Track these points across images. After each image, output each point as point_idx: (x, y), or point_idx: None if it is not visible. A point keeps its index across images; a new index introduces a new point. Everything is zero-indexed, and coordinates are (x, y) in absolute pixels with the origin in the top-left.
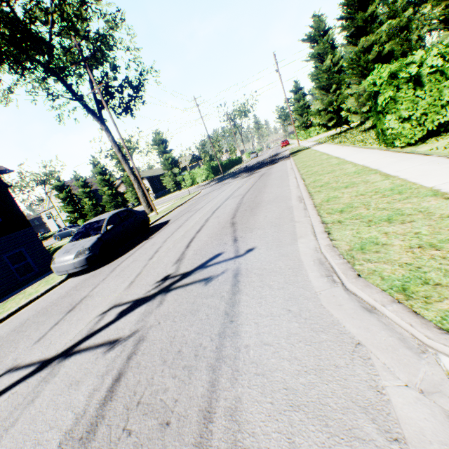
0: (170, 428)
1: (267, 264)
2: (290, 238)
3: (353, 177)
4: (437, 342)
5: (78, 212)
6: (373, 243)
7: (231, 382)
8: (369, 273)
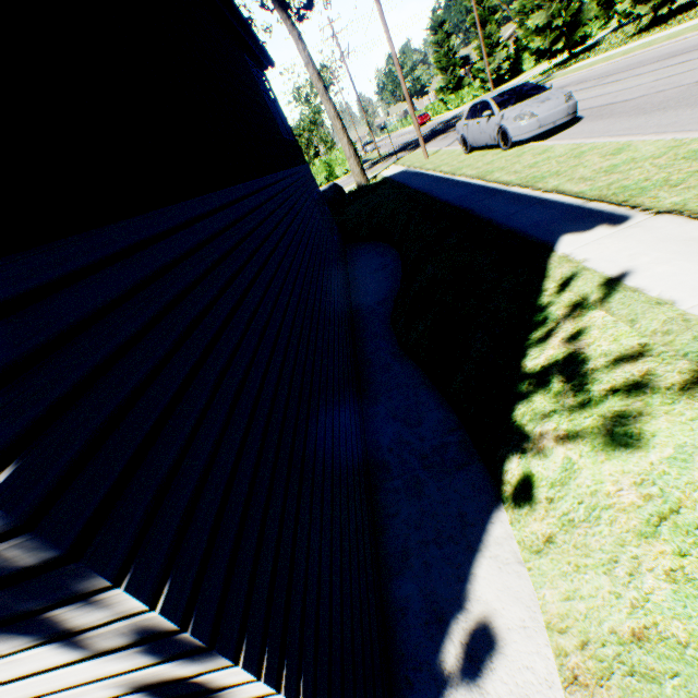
0: None
1: None
2: None
3: None
4: None
5: None
6: None
7: None
8: None
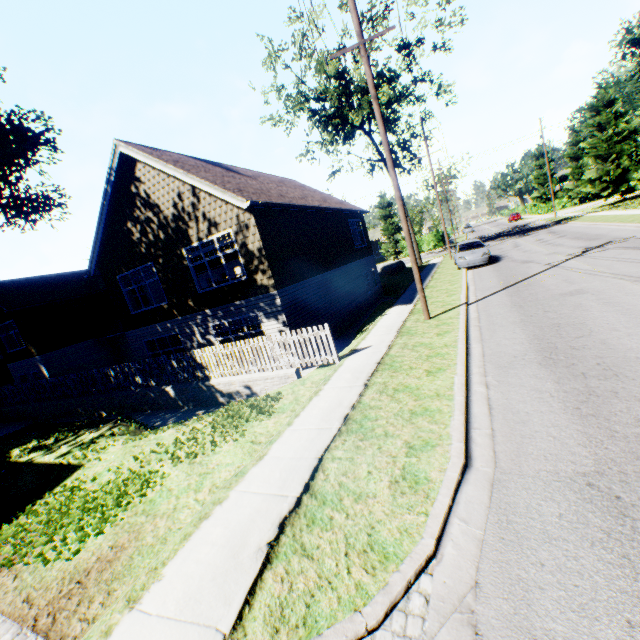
0: None
1: None
2: None
3: None
4: None
5: None
6: None
7: None
8: None
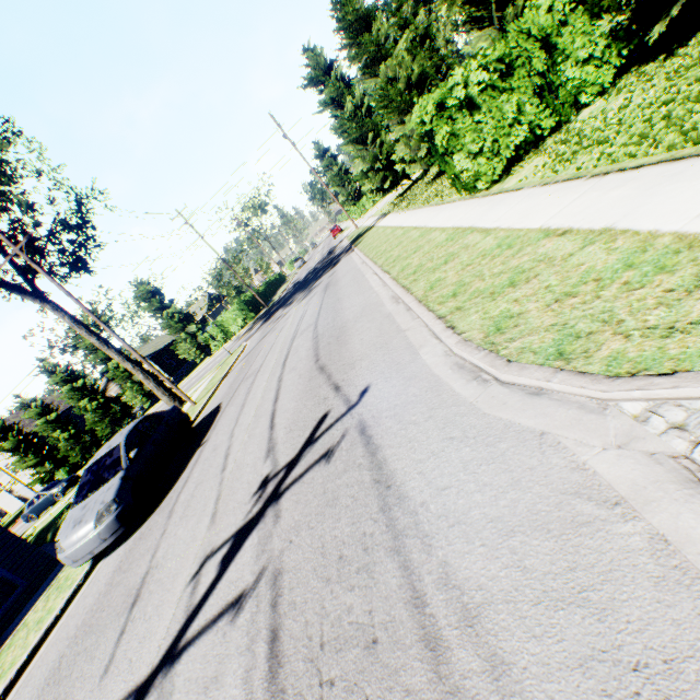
0: (381, 643)
1: (396, 398)
2: (409, 354)
3: (448, 247)
4: (612, 392)
5: (51, 460)
6: (508, 318)
7: (427, 552)
8: (518, 353)
